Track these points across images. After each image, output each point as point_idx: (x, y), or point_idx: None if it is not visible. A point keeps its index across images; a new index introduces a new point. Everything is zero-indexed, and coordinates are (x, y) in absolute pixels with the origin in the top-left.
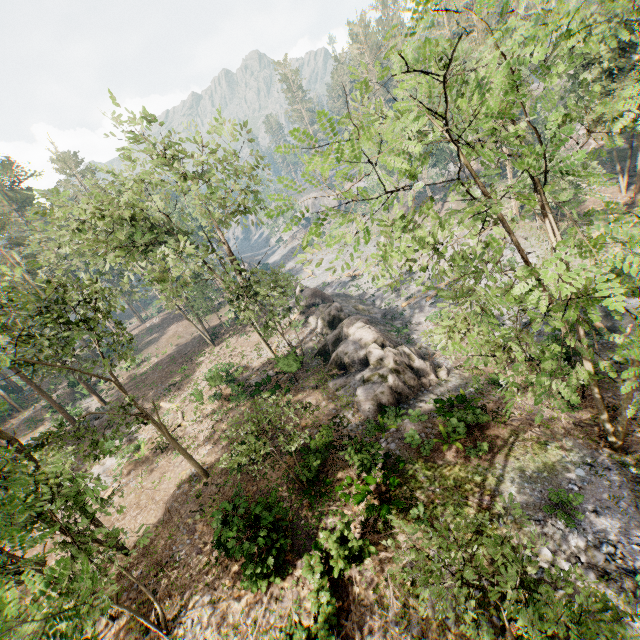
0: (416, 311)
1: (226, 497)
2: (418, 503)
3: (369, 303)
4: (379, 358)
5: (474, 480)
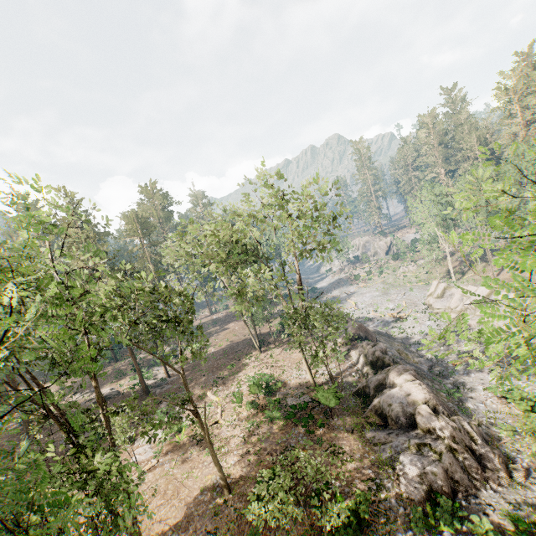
0: (471, 374)
1: (241, 530)
2: None
3: (413, 350)
4: (431, 425)
5: None
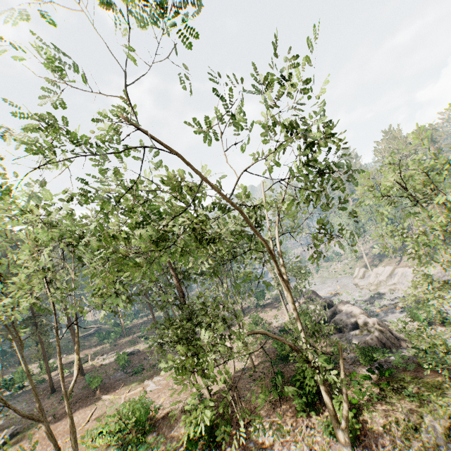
0: (388, 315)
1: (270, 377)
2: (408, 392)
3: None
4: (366, 321)
5: (450, 387)
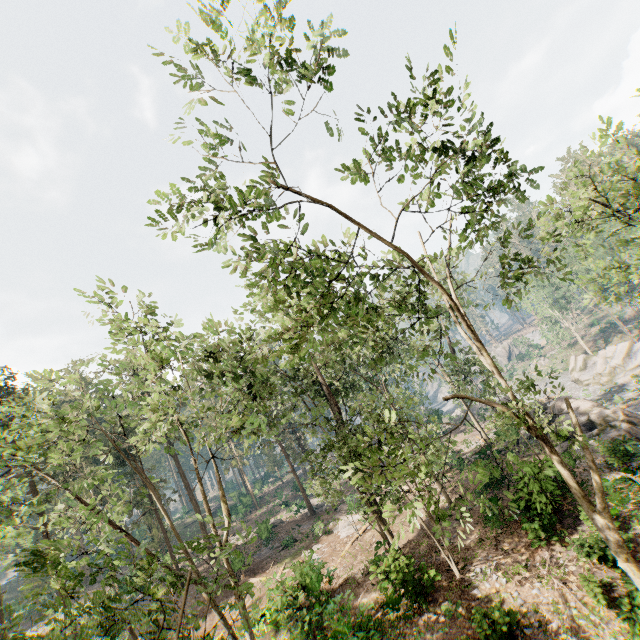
0: (639, 410)
1: (478, 511)
2: None
3: None
4: (604, 415)
5: None
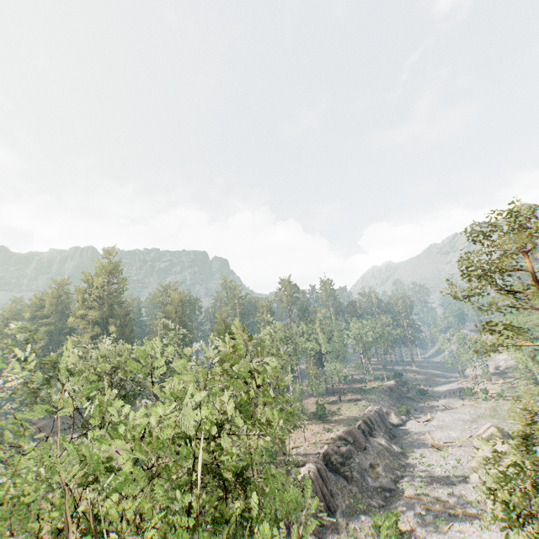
0: (404, 507)
1: None
2: None
3: (398, 473)
4: None
5: None
